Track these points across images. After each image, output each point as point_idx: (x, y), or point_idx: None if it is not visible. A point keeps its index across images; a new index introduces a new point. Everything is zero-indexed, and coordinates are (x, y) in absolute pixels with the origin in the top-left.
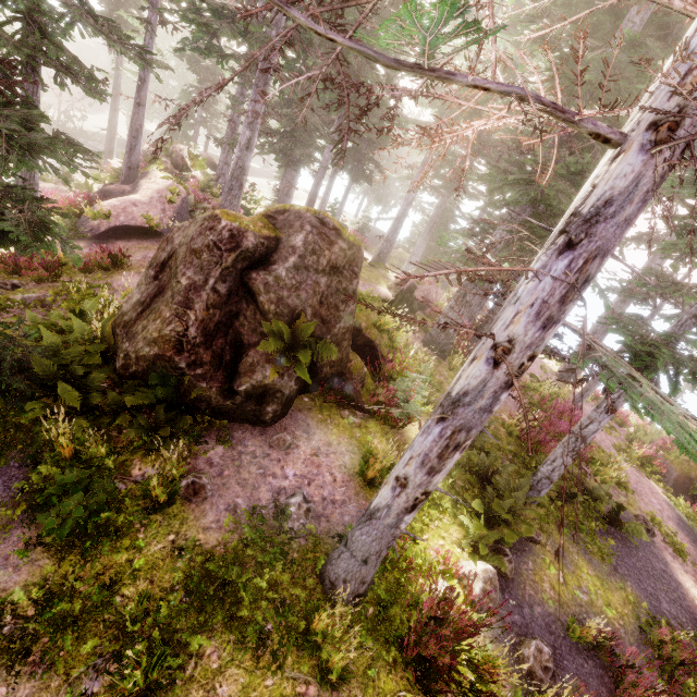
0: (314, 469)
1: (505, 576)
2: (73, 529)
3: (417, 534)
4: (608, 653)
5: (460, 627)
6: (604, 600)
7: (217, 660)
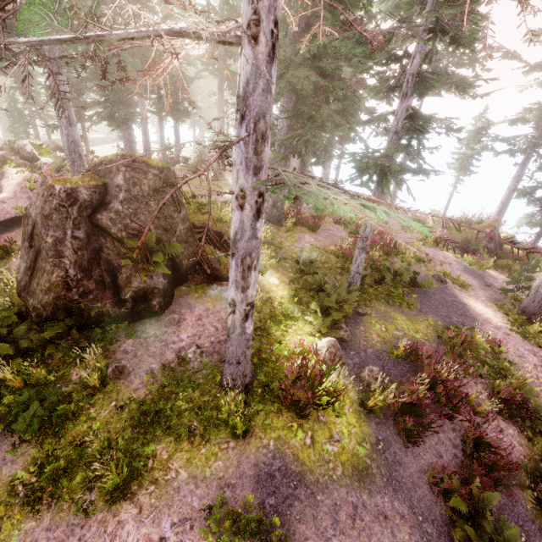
0: (200, 328)
1: (345, 340)
2: (42, 425)
3: (282, 339)
4: (415, 357)
5: (315, 377)
6: (414, 330)
7: (166, 453)
